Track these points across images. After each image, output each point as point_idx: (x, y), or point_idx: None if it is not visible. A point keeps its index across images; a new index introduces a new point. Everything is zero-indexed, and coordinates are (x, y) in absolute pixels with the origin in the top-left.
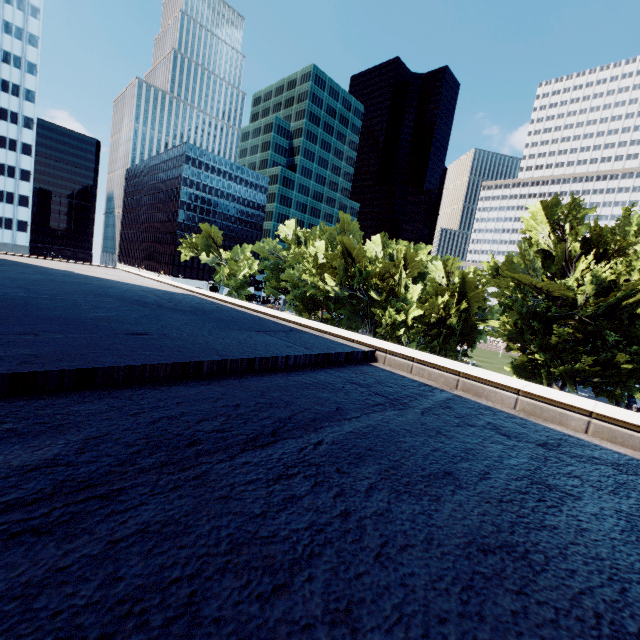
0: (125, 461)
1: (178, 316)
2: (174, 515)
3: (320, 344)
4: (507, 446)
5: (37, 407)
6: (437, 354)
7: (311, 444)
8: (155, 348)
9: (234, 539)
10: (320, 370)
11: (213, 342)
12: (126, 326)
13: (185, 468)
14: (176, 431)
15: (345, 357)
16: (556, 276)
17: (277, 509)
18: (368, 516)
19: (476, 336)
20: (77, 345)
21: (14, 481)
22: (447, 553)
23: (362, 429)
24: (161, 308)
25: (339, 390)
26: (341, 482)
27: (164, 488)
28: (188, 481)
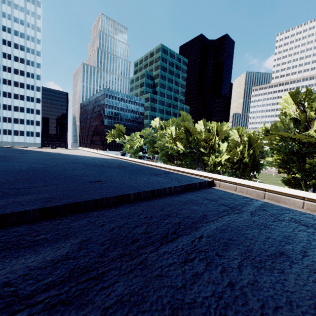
0: (102, 254)
1: (112, 170)
2: (134, 289)
3: (184, 179)
4: (309, 232)
5: (55, 224)
6: (239, 178)
7: (196, 238)
8: (105, 188)
9: (172, 305)
10: (187, 193)
11: (132, 182)
12: (89, 178)
13: (133, 257)
14: (124, 234)
15: (199, 185)
16: (302, 131)
17: (190, 282)
18: (245, 285)
19: (260, 167)
20: (69, 190)
21: (49, 270)
22: (305, 312)
23: (221, 227)
24: (103, 167)
25: (201, 204)
26: (221, 262)
27: (125, 271)
28: (137, 265)
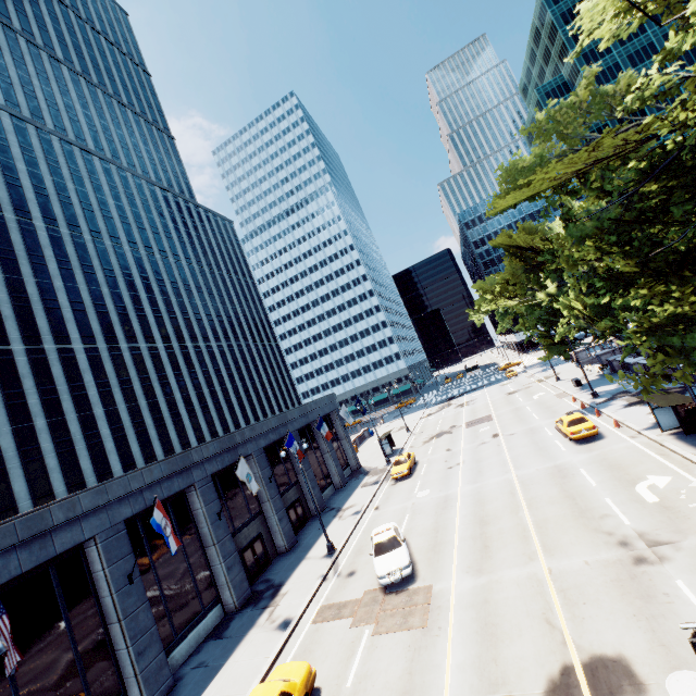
0: None
1: None
2: None
3: None
4: None
5: None
6: None
7: None
8: None
9: None
10: None
11: None
12: None
13: None
14: None
15: None
16: None
17: None
18: None
19: None
20: None
21: None
22: None
23: None
24: None
25: None
26: None
27: None
28: None
